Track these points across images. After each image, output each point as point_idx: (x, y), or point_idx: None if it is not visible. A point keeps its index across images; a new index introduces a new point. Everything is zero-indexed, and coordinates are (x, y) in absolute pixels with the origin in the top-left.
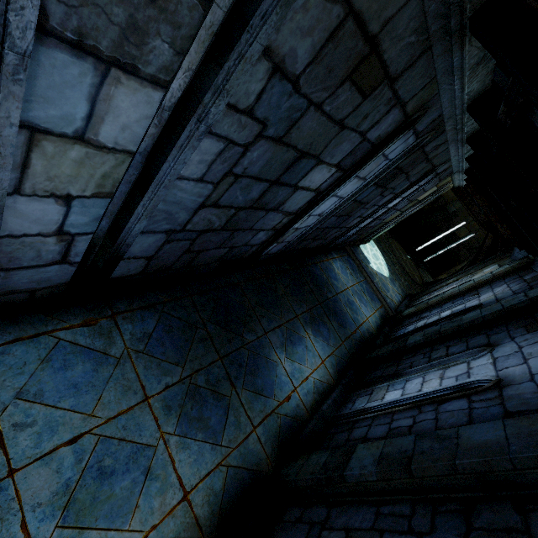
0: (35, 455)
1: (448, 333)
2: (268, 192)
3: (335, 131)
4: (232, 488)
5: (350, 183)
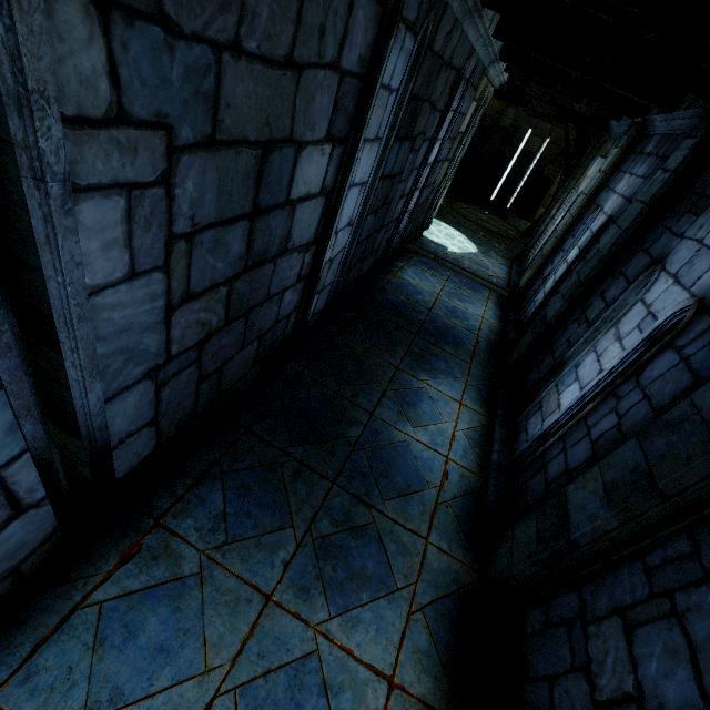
0: None
1: (592, 277)
2: (256, 234)
3: (291, 82)
4: (442, 632)
5: (362, 156)
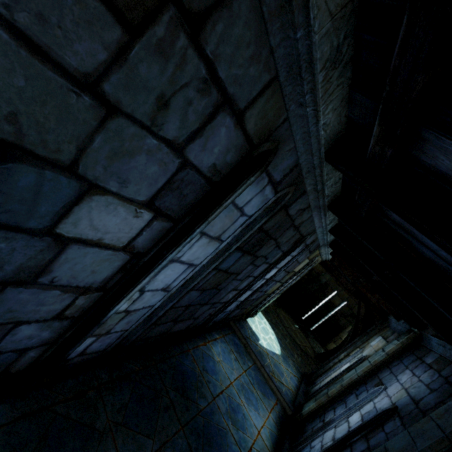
0: None
1: None
2: None
3: (90, 110)
4: None
5: (196, 243)
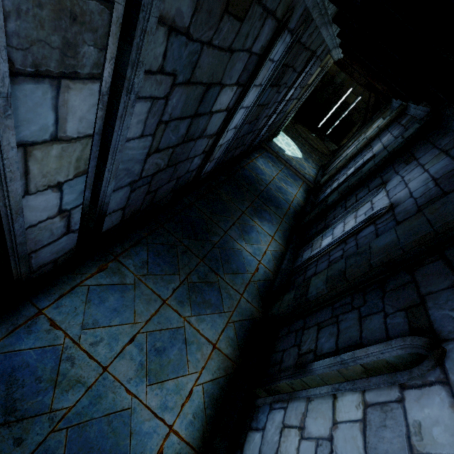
0: (113, 355)
1: (354, 185)
2: (192, 126)
3: (227, 57)
4: (241, 333)
5: (250, 93)
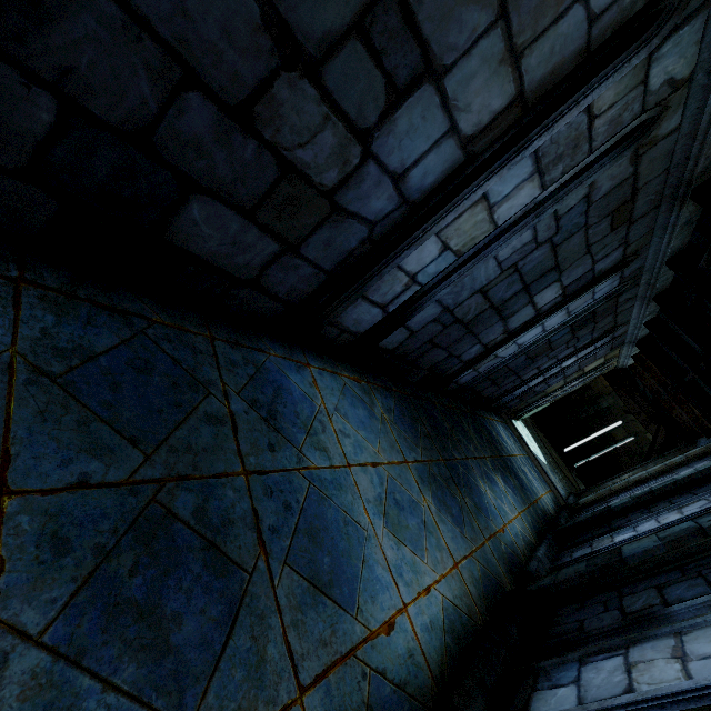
0: (356, 461)
1: (663, 491)
2: (515, 296)
3: (582, 253)
4: (487, 584)
5: (558, 314)
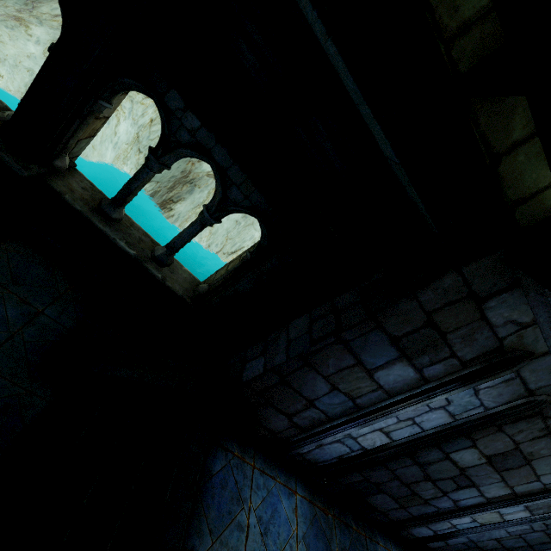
0: None
1: None
2: (522, 547)
3: None
4: None
5: None
